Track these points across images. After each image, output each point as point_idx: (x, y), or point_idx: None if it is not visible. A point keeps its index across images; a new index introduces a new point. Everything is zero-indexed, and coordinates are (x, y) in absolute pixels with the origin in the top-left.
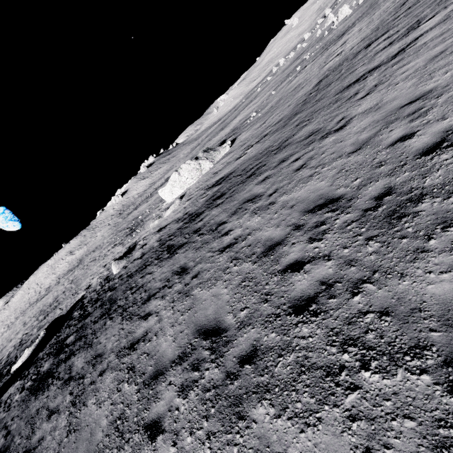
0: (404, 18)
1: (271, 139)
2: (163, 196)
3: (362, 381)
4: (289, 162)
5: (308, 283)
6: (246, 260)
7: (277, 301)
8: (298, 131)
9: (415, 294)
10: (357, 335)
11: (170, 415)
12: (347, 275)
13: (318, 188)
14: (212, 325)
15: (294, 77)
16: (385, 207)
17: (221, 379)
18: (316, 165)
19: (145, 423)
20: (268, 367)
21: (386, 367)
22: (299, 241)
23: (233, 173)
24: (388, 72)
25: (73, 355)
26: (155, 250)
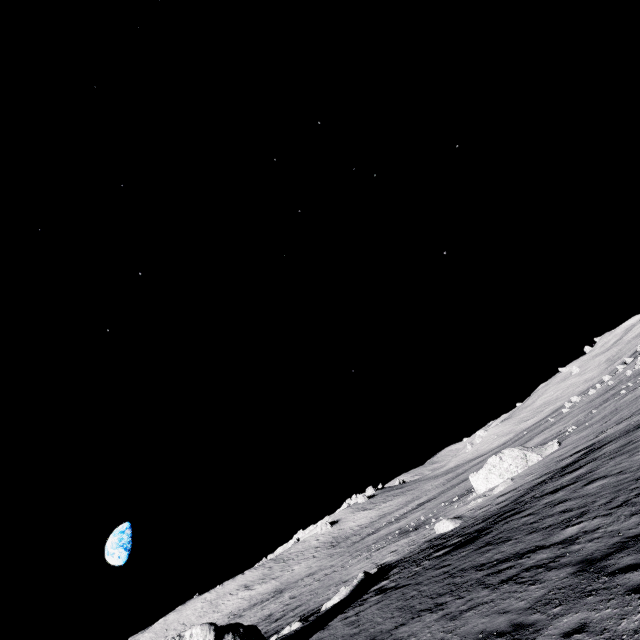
0: None
1: None
2: (475, 482)
3: None
4: None
5: None
6: None
7: None
8: None
9: None
10: None
11: None
12: None
13: None
14: None
15: (622, 396)
16: None
17: None
18: None
19: None
20: None
21: None
22: None
23: (603, 439)
24: None
25: (495, 525)
26: (526, 490)
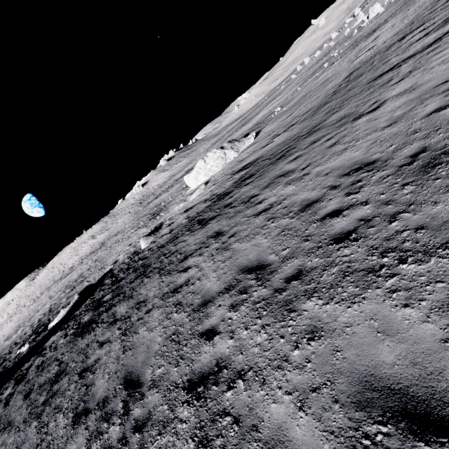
0: (441, 10)
1: (299, 126)
2: (188, 182)
3: (400, 270)
4: (320, 142)
5: (348, 222)
6: (284, 217)
7: (318, 238)
8: (328, 117)
9: (447, 213)
10: (395, 245)
11: (223, 323)
12: (384, 211)
13: (352, 157)
14: (255, 264)
15: (321, 73)
16: (420, 161)
17: (269, 294)
18: (350, 140)
19: (200, 332)
20: (314, 278)
21: (421, 259)
22: (336, 197)
23: (261, 158)
24: (424, 59)
25: (114, 306)
26: (184, 225)
